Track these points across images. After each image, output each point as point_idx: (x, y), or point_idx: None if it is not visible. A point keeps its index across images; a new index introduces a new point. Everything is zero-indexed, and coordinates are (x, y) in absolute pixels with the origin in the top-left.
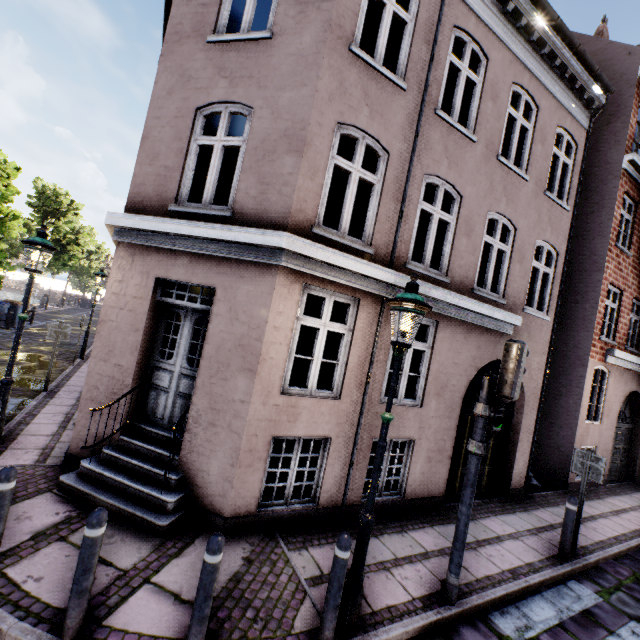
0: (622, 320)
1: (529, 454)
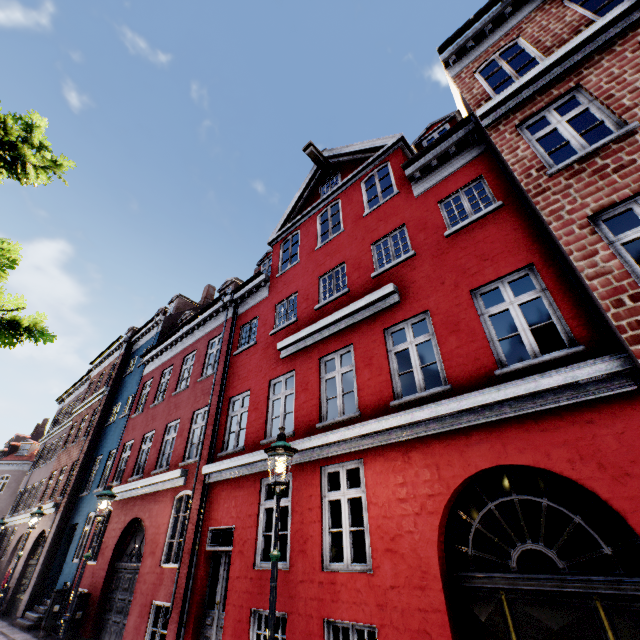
0: None
1: None
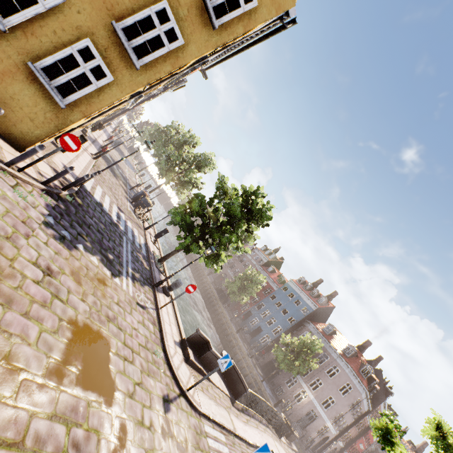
0: (346, 436)
1: (319, 448)
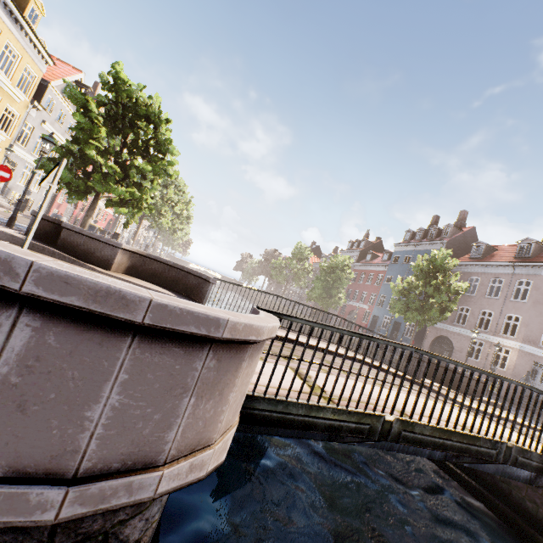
0: None
1: None
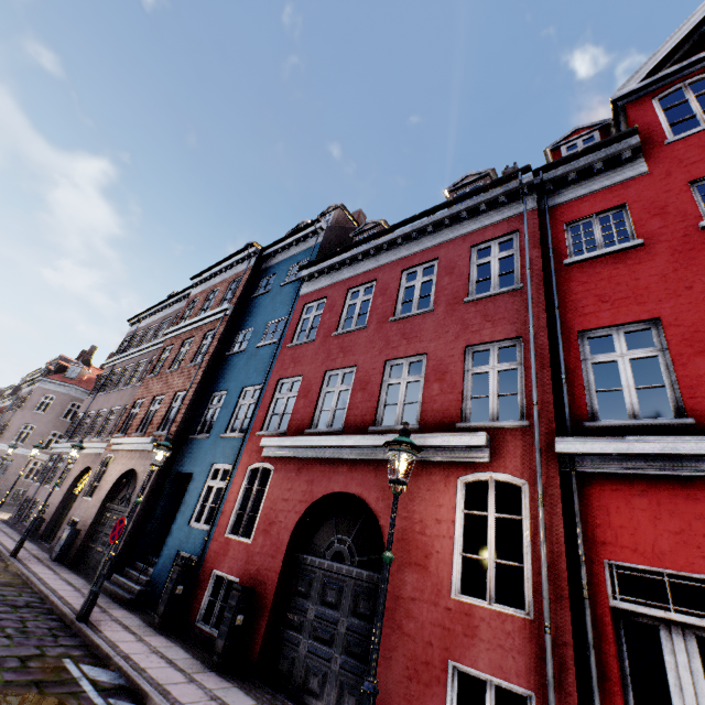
0: None
1: None
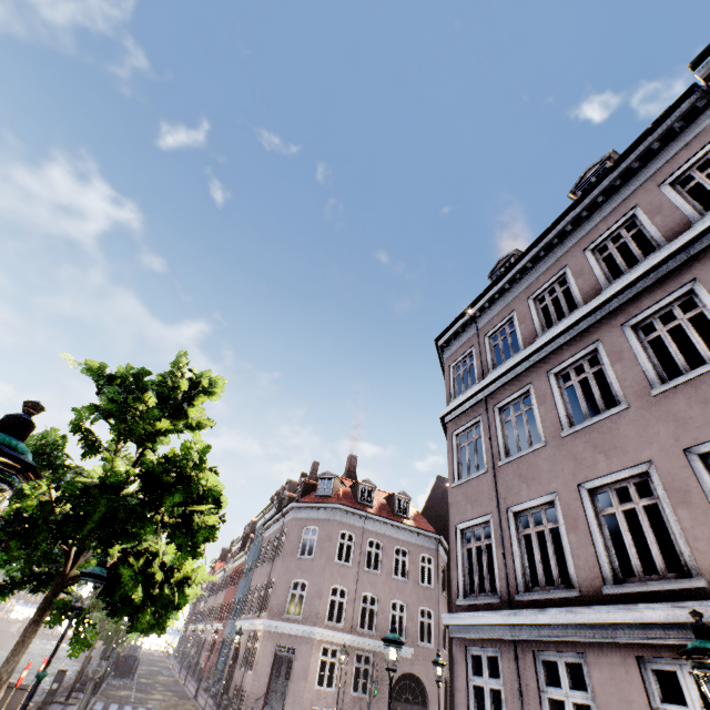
0: None
1: None
